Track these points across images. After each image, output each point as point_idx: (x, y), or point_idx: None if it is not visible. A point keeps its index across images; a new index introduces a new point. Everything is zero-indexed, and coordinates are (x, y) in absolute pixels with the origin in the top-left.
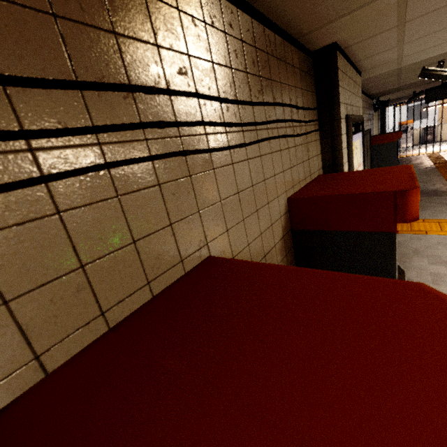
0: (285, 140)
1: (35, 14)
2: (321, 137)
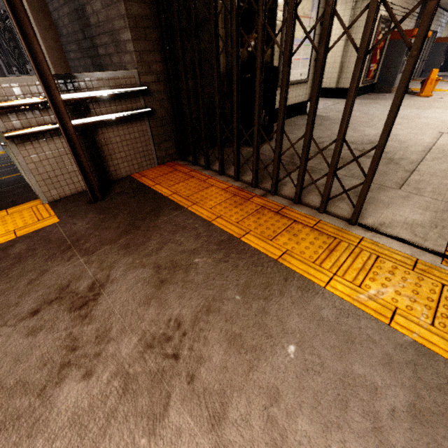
0: (410, 20)
1: (405, 3)
2: (415, 23)
